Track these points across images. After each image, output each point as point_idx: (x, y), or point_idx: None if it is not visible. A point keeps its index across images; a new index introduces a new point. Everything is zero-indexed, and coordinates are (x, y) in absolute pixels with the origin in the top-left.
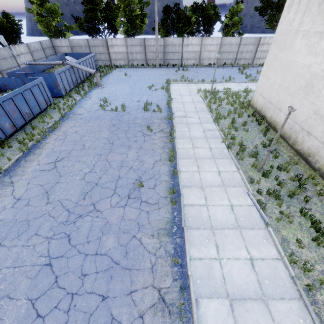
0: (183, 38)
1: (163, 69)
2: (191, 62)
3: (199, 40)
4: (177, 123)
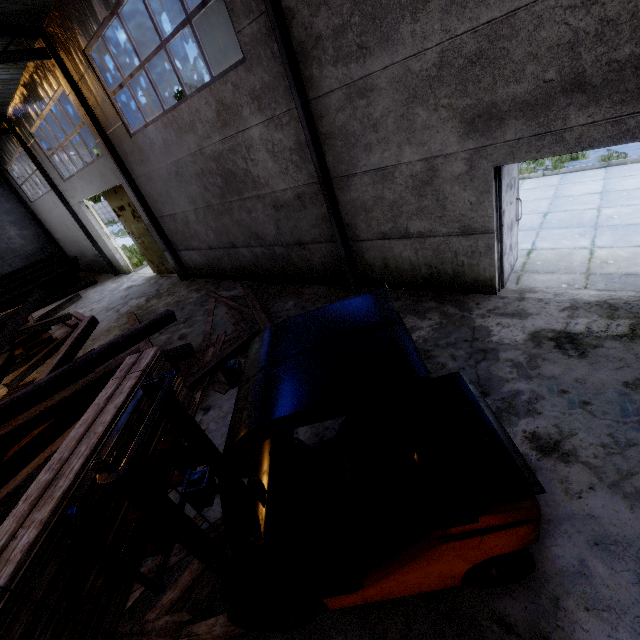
0: None
1: None
2: None
3: None
4: None
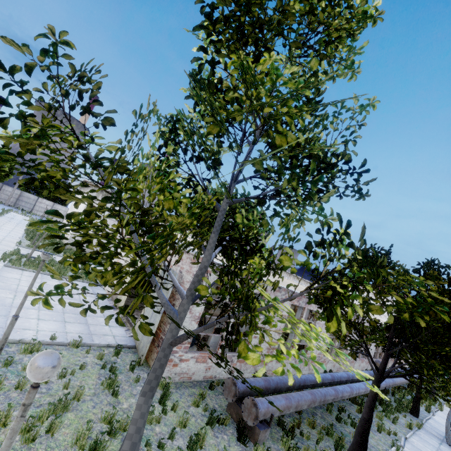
0: (39, 197)
1: (11, 207)
2: (41, 213)
3: (52, 204)
4: (5, 217)
